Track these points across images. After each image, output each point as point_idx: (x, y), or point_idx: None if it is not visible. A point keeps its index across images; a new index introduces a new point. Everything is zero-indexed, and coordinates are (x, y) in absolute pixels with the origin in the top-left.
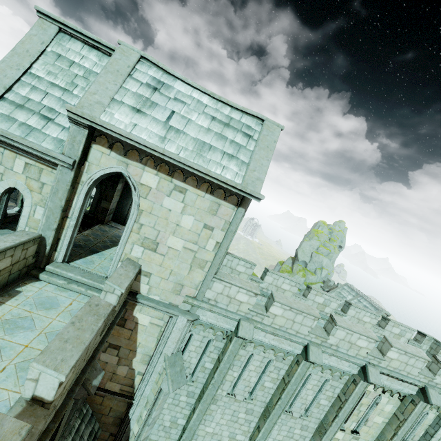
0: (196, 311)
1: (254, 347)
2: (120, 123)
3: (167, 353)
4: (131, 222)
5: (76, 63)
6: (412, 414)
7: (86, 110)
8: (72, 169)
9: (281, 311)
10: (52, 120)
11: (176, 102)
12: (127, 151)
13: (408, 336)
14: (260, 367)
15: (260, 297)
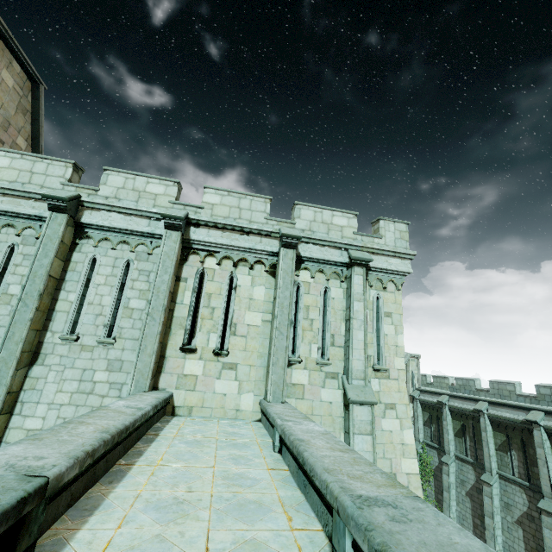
0: None
1: None
2: None
3: None
4: None
5: None
6: (279, 273)
7: None
8: None
9: (7, 162)
10: None
11: None
12: None
13: None
14: None
15: None
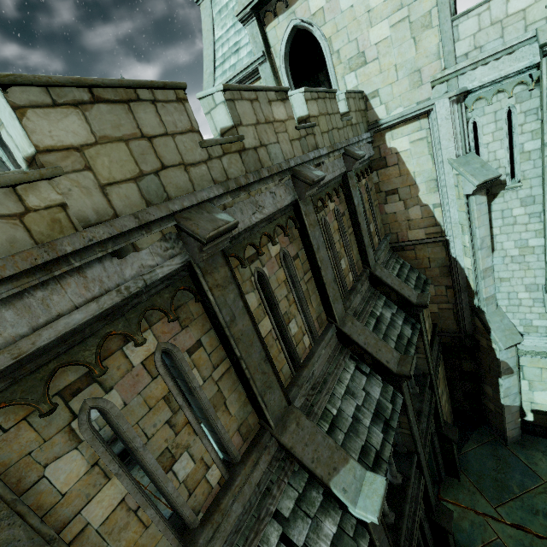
0: (456, 84)
1: None
2: None
3: (450, 157)
4: (329, 59)
5: (228, 1)
6: None
7: (244, 1)
8: (266, 61)
9: None
10: (239, 48)
11: None
12: (286, 2)
13: None
14: None
15: None
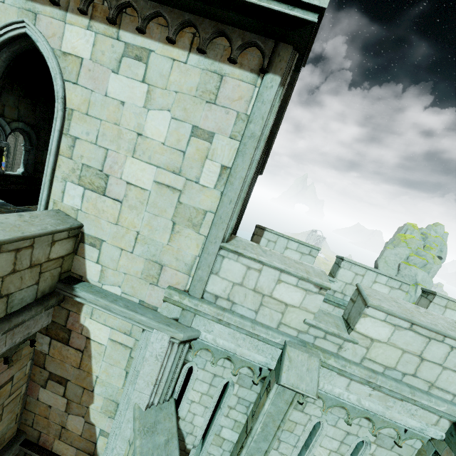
0: (190, 320)
1: (323, 409)
2: None
3: (140, 402)
4: (55, 137)
5: None
6: None
7: None
8: None
9: (386, 331)
10: None
11: None
12: None
13: None
14: (340, 454)
15: (331, 307)
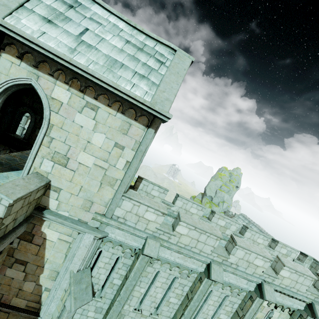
0: (104, 228)
1: (161, 265)
2: (26, 28)
3: (74, 269)
4: (41, 136)
5: None
6: None
7: None
8: None
9: (186, 231)
10: None
11: (92, 21)
12: (37, 63)
13: (293, 256)
14: (166, 284)
15: (171, 219)
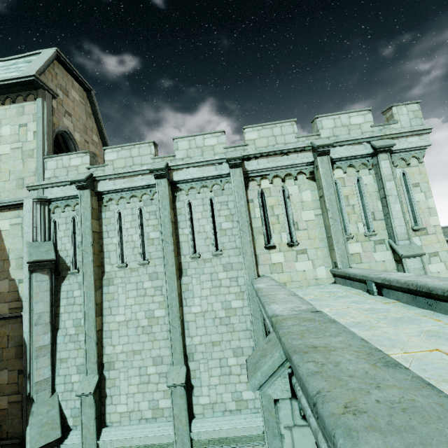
0: (42, 193)
1: (116, 203)
2: None
3: (29, 239)
4: None
5: None
6: (321, 177)
7: None
8: None
9: (115, 155)
10: None
11: None
12: None
13: None
14: (135, 220)
15: None
